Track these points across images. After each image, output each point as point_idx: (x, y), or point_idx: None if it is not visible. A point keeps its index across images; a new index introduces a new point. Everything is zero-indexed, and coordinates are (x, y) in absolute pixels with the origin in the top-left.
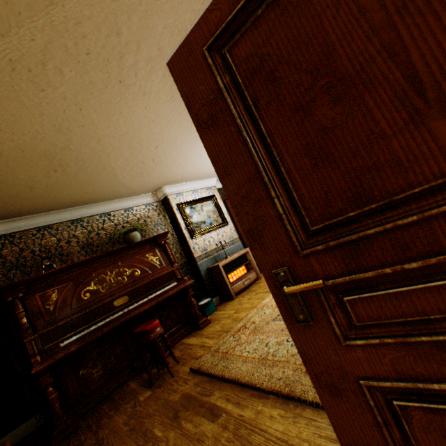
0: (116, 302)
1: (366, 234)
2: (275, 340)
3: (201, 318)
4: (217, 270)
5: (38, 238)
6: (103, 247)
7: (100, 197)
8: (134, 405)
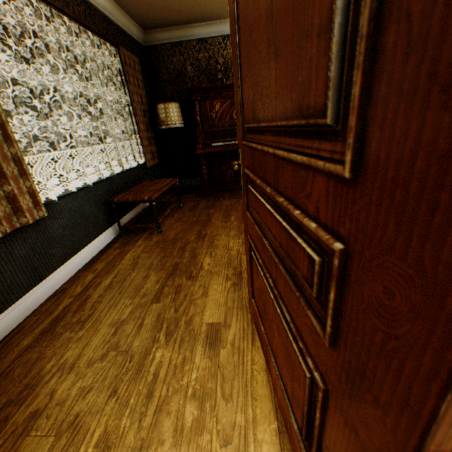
0: None
1: (252, 147)
2: None
3: None
4: None
5: (221, 49)
6: None
7: None
8: (236, 201)
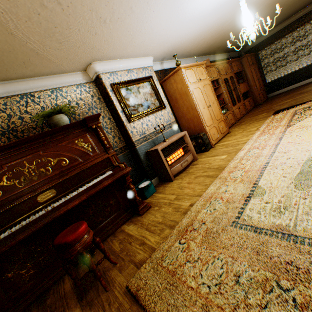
0: (39, 197)
1: None
2: (251, 273)
3: (140, 204)
4: (156, 154)
5: None
6: (29, 133)
7: (9, 71)
8: None
